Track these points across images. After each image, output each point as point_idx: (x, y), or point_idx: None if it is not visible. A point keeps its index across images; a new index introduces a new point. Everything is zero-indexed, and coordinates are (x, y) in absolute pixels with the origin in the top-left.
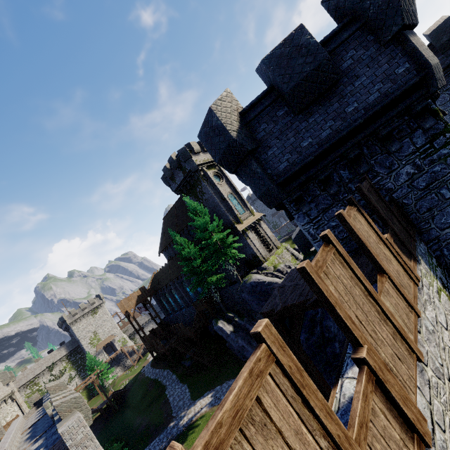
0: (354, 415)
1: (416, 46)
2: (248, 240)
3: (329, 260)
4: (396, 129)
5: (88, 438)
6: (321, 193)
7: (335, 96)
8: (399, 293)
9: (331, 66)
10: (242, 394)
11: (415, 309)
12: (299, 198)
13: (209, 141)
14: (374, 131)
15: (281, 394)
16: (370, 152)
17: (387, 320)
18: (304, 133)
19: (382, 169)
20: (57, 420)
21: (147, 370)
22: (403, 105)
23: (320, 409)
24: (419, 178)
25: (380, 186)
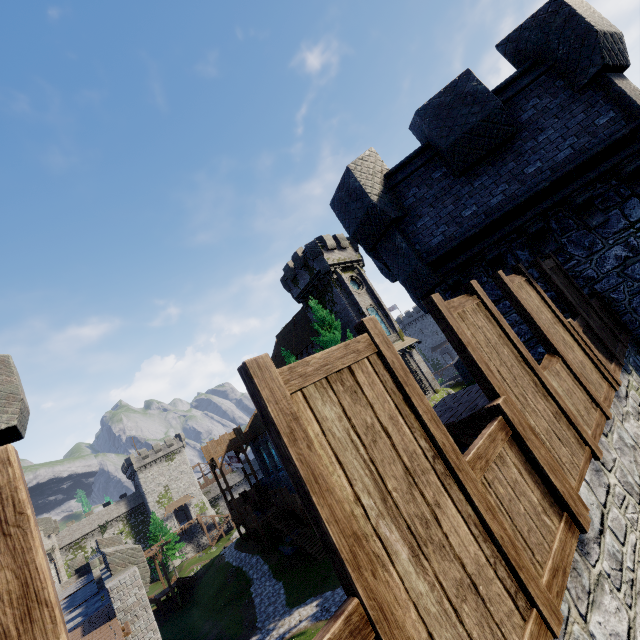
0: (472, 448)
1: (624, 90)
2: None
3: (469, 308)
4: (600, 198)
5: (142, 605)
6: (489, 279)
7: (510, 154)
8: (577, 383)
9: (505, 116)
10: (334, 356)
11: (601, 407)
12: (457, 285)
13: (343, 209)
14: (565, 197)
15: (379, 381)
16: (560, 227)
17: (548, 397)
18: (466, 200)
19: (578, 251)
20: (105, 577)
21: (228, 553)
22: (608, 165)
23: (424, 411)
24: (635, 264)
25: (576, 274)
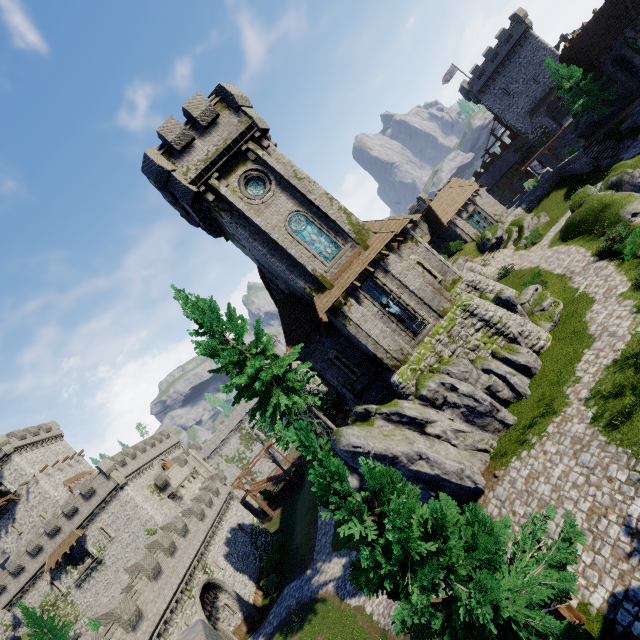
0: None
1: None
2: (350, 325)
3: None
4: None
5: None
6: None
7: None
8: None
9: None
10: None
11: None
12: None
13: None
14: None
15: None
16: None
17: None
18: None
19: None
20: None
21: None
22: None
23: None
24: None
25: None
